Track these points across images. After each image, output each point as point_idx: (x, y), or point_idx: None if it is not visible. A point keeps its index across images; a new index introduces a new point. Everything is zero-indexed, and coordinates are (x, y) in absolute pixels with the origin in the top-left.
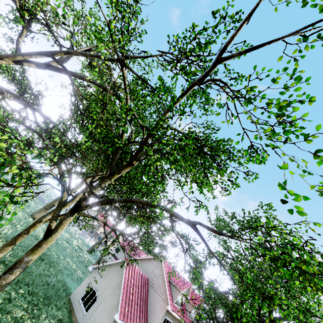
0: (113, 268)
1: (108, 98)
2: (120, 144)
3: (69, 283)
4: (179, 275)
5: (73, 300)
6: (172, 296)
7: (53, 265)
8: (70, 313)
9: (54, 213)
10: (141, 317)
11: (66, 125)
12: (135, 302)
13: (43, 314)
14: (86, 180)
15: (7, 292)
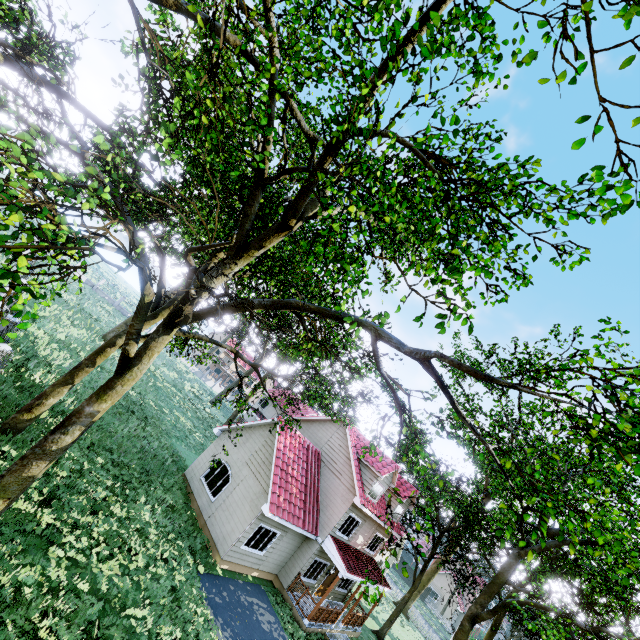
0: (256, 432)
1: (222, 34)
2: (260, 177)
3: (183, 452)
4: (378, 450)
5: (190, 478)
6: (363, 483)
7: (151, 422)
8: (188, 496)
9: (130, 327)
10: (307, 511)
11: (136, 135)
12: (296, 488)
13: (141, 497)
14: (187, 259)
15: (75, 461)
